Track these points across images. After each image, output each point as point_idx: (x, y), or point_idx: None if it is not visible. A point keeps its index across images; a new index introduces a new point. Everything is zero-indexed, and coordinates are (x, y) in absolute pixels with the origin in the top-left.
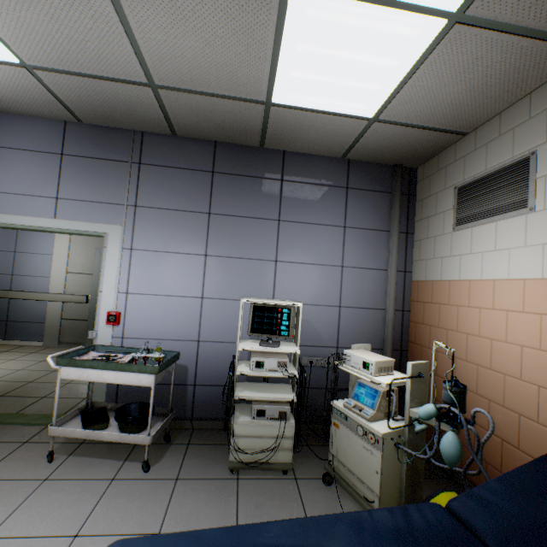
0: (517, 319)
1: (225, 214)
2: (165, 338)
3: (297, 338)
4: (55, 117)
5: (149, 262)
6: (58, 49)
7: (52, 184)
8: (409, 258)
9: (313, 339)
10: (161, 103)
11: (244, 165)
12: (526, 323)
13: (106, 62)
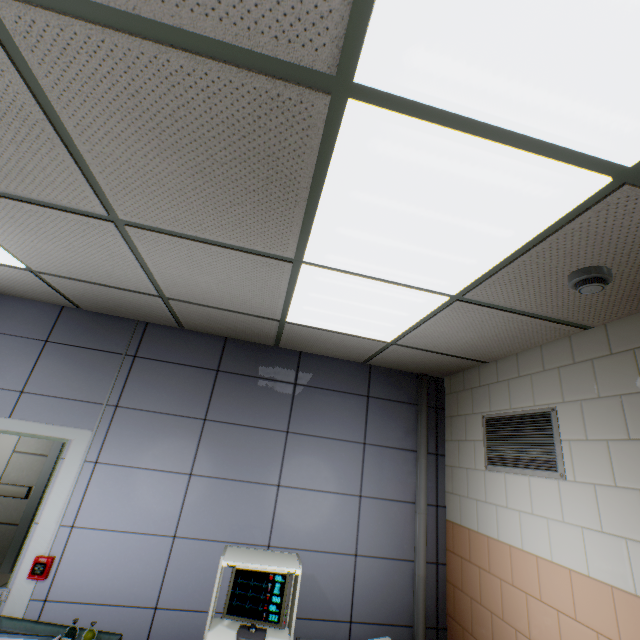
0: (571, 628)
1: (223, 421)
2: (108, 601)
3: (291, 625)
4: (52, 302)
5: (115, 481)
6: (69, 266)
7: (22, 374)
8: (441, 487)
9: (318, 607)
10: (171, 307)
11: (254, 364)
12: (583, 639)
13: (117, 278)
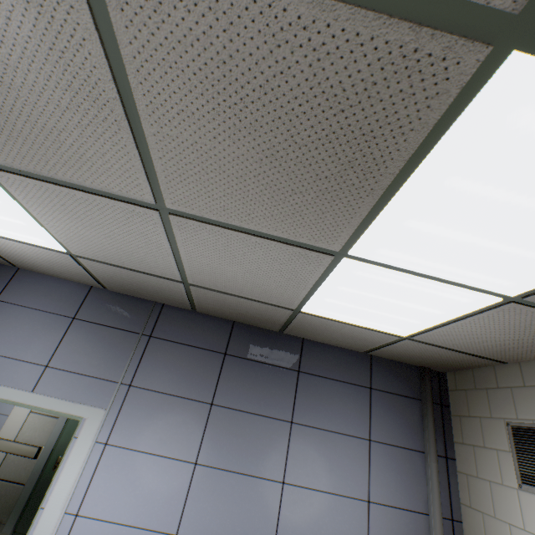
0: None
1: (229, 407)
2: None
3: None
4: (83, 282)
5: (122, 466)
6: (105, 251)
7: (49, 348)
8: (455, 497)
9: None
10: (189, 292)
11: (259, 349)
12: None
13: (147, 264)
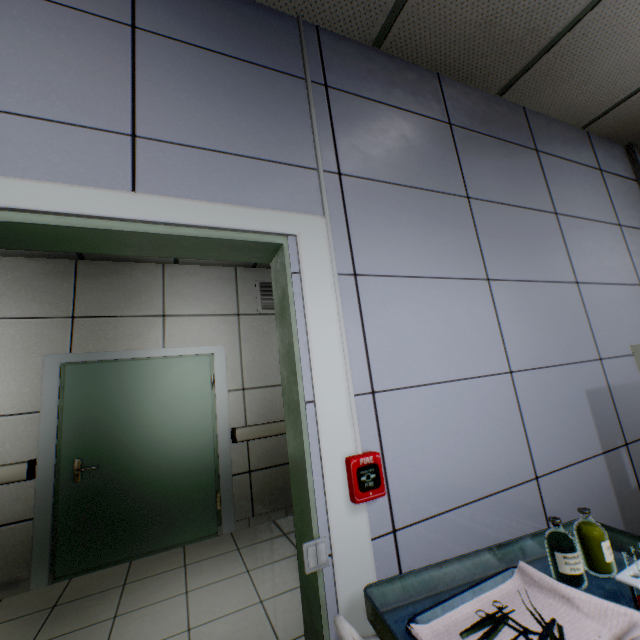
0: None
1: (489, 201)
2: (479, 493)
3: None
4: None
5: (399, 304)
6: None
7: (110, 95)
8: None
9: None
10: None
11: (485, 119)
12: None
13: None
